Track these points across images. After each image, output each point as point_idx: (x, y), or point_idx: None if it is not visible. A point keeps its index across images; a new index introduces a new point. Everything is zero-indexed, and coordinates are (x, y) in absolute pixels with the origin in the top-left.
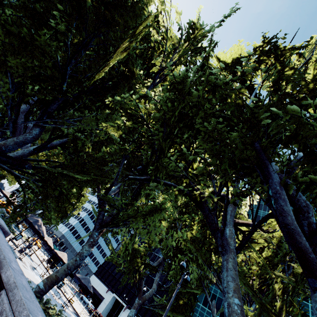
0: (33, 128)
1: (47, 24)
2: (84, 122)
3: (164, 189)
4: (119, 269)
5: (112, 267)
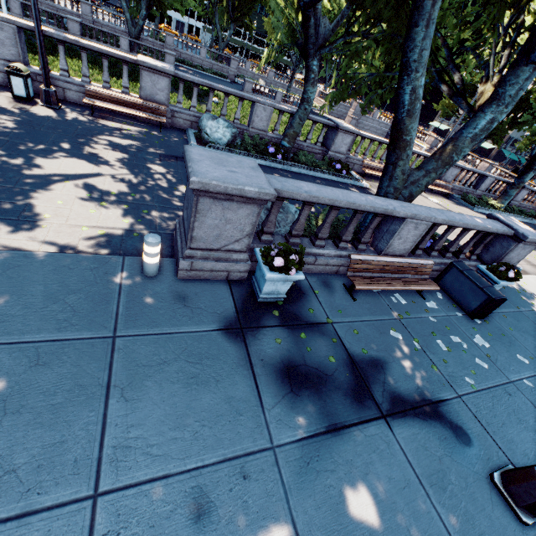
0: None
1: None
2: None
3: None
4: None
5: None
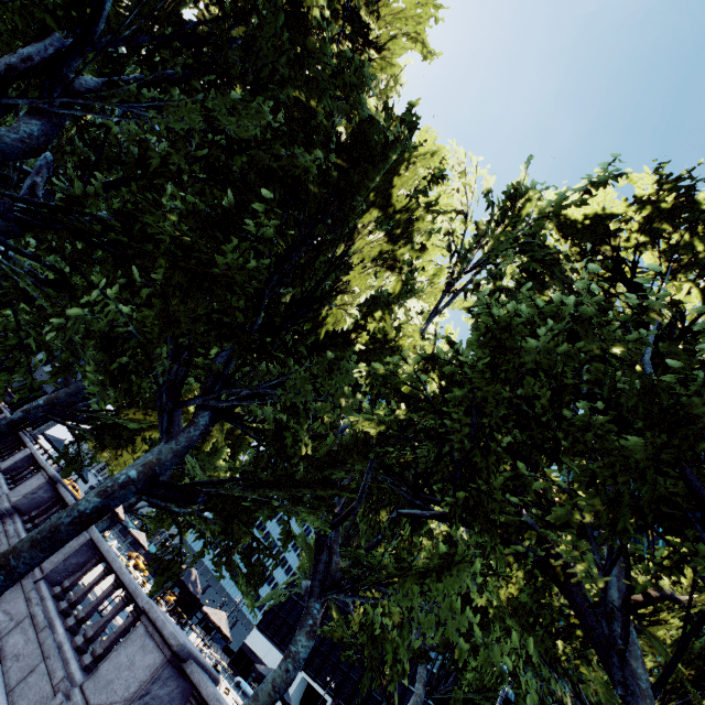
0: (198, 411)
1: (235, 227)
2: (290, 386)
3: (438, 489)
4: (344, 655)
5: (294, 613)
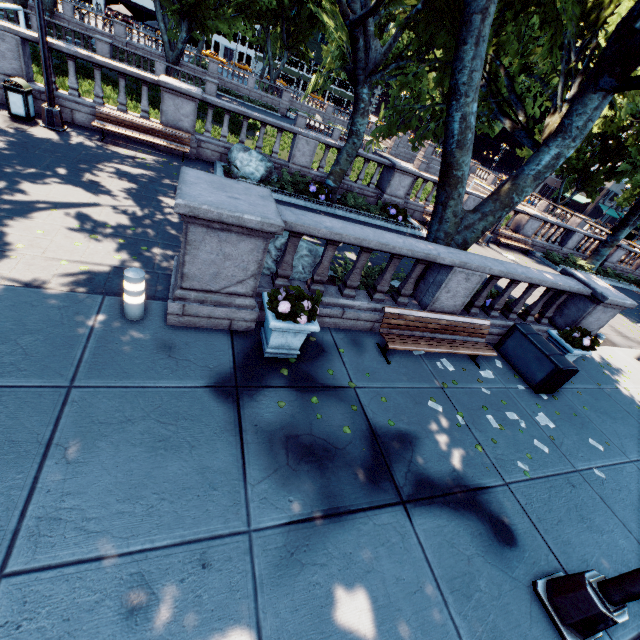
0: None
1: None
2: None
3: None
4: None
5: None
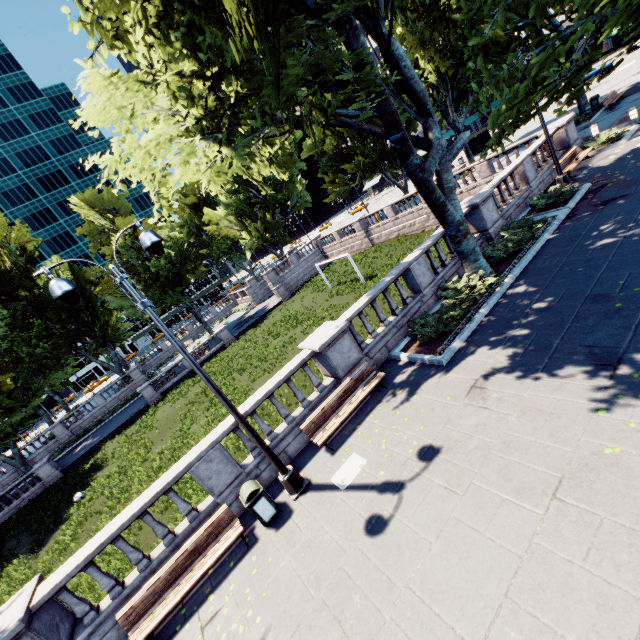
0: None
1: None
2: None
3: None
4: None
5: None
